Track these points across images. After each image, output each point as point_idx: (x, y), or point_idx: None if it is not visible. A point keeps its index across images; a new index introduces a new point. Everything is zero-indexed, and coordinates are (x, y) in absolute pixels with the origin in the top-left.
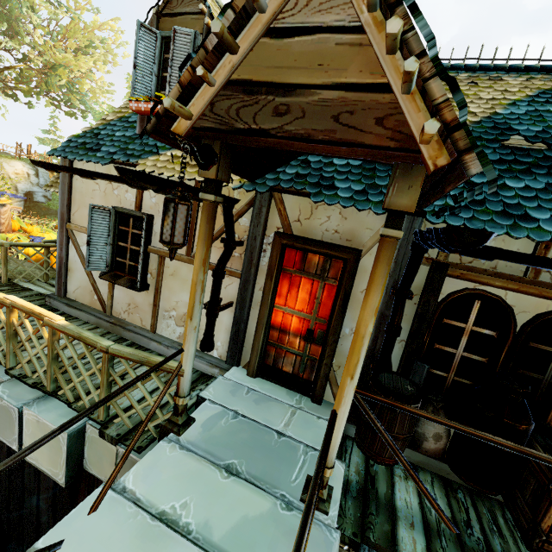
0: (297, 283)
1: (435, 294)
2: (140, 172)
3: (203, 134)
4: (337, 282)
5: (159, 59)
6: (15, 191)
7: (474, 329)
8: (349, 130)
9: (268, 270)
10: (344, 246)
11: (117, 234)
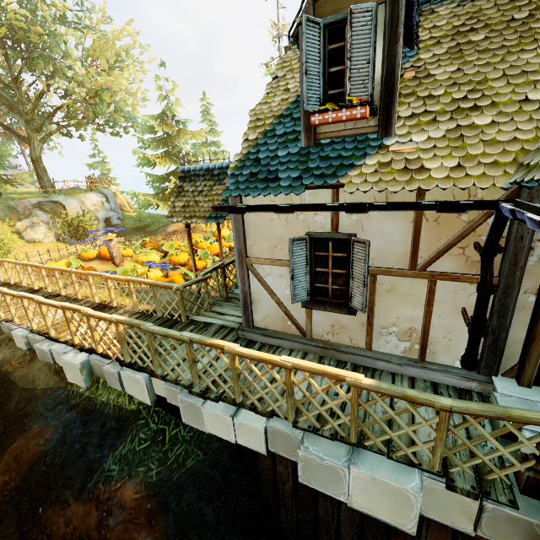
0: None
1: None
2: None
3: None
4: None
5: (322, 54)
6: (97, 221)
7: None
8: None
9: None
10: None
11: (313, 260)
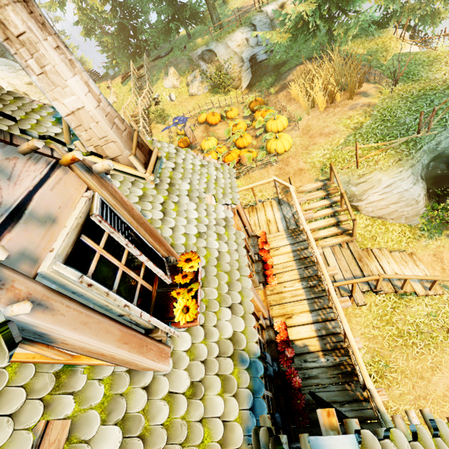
0: None
1: None
2: None
3: None
4: None
5: None
6: (242, 63)
7: None
8: None
9: None
10: None
11: None
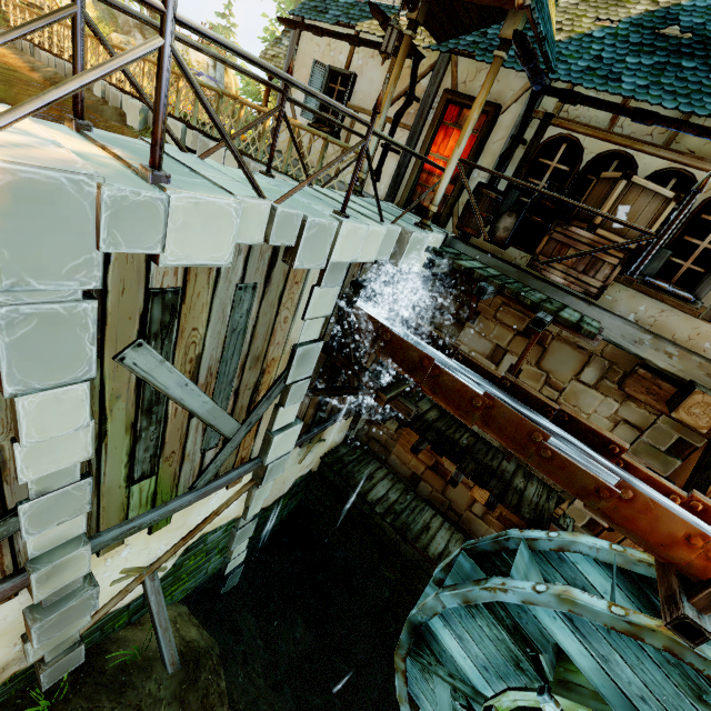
0: (450, 134)
1: (539, 138)
2: (378, 7)
3: None
4: (478, 133)
5: None
6: None
7: (556, 166)
8: None
9: (432, 121)
10: (490, 101)
11: (326, 91)
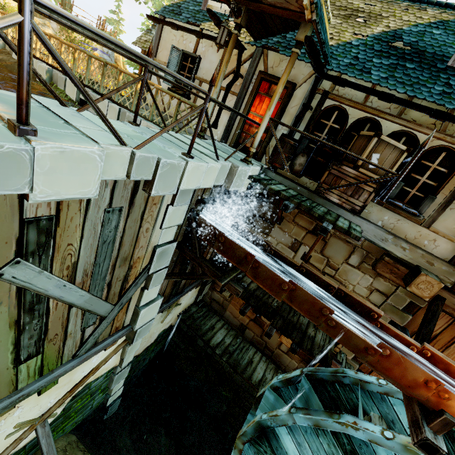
0: (263, 100)
1: (320, 106)
2: (214, 13)
3: (240, 1)
4: (281, 101)
5: None
6: None
7: (332, 125)
8: (287, 4)
9: (251, 91)
10: (289, 80)
11: (181, 66)
